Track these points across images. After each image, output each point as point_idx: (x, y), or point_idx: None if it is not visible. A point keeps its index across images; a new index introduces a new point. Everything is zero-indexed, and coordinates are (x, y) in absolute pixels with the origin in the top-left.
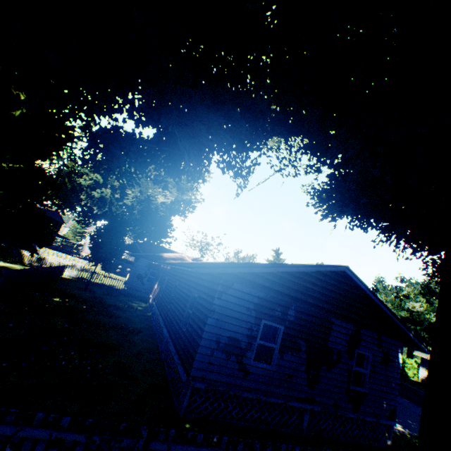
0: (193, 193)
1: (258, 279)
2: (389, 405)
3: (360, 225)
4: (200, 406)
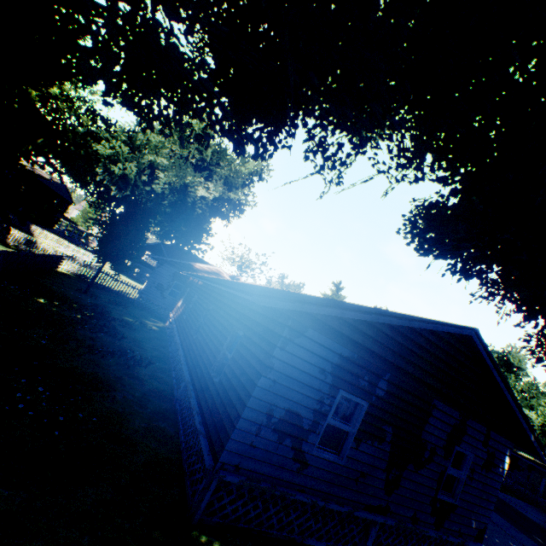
0: (243, 192)
1: (346, 328)
2: (479, 522)
3: (464, 271)
4: (227, 507)
